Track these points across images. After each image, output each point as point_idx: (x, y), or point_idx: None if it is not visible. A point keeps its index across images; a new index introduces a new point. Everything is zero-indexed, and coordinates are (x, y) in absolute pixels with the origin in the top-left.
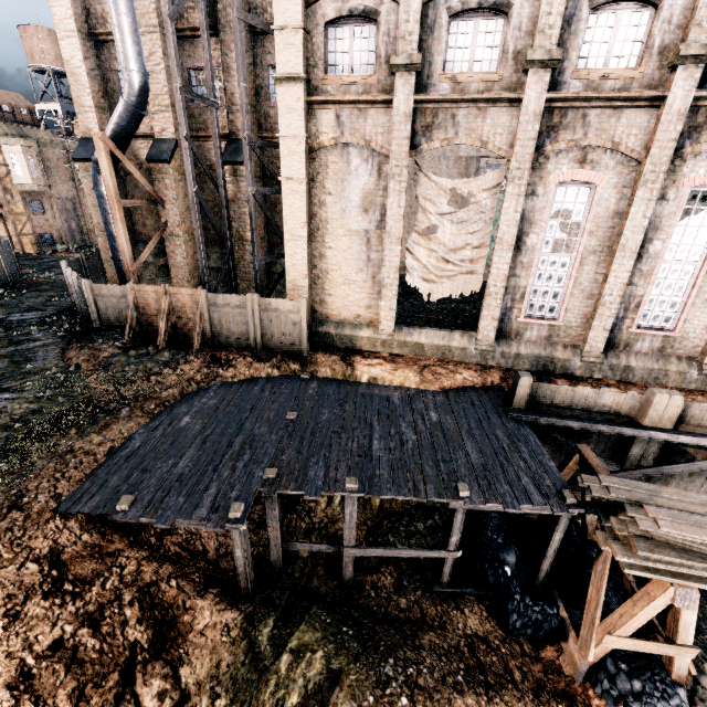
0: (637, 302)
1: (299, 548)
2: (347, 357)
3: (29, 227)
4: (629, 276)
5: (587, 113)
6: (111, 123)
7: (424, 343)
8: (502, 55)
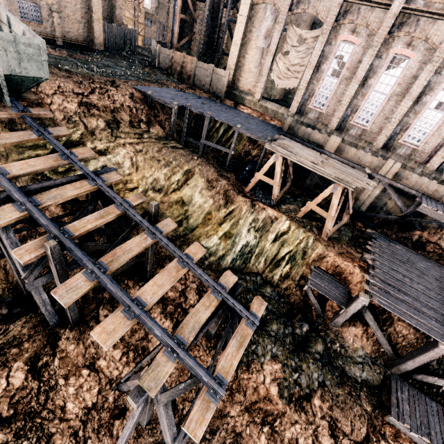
0: (357, 108)
1: (190, 140)
2: (237, 103)
3: (143, 32)
4: (357, 94)
5: (360, 7)
6: None
7: (269, 107)
8: None
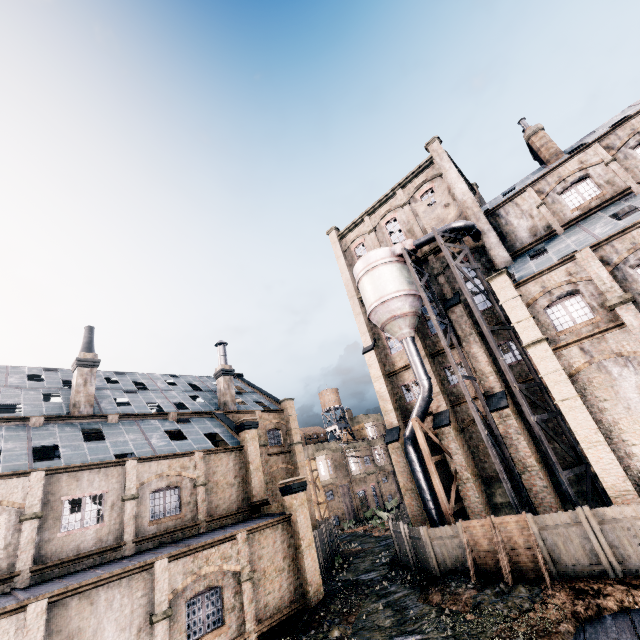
0: None
1: None
2: None
3: (327, 512)
4: None
5: None
6: (414, 411)
7: None
8: None
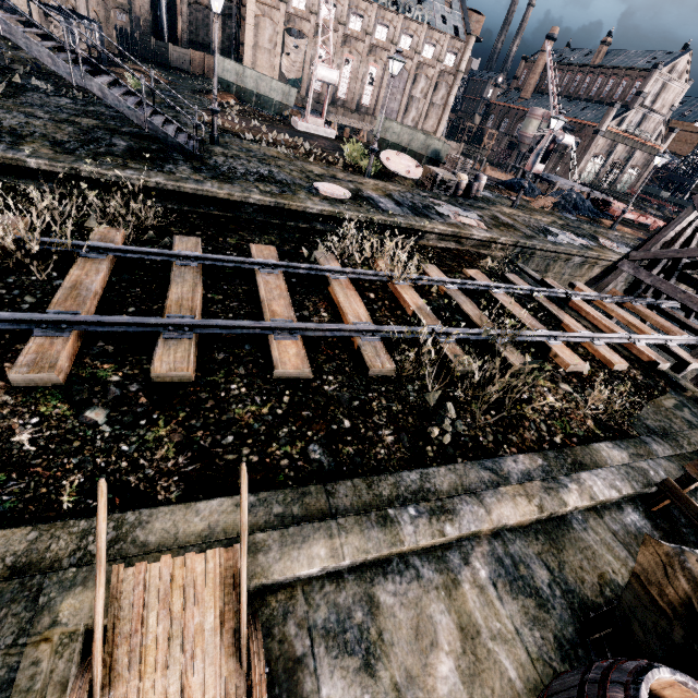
0: (337, 89)
1: None
2: None
3: None
4: None
5: (324, 30)
6: None
7: None
8: (306, 7)
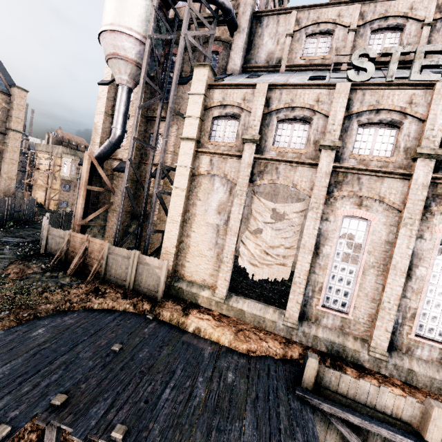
0: (413, 312)
1: None
2: (187, 308)
3: (57, 196)
4: (402, 290)
5: (360, 177)
6: (99, 149)
7: (245, 310)
8: (306, 141)
